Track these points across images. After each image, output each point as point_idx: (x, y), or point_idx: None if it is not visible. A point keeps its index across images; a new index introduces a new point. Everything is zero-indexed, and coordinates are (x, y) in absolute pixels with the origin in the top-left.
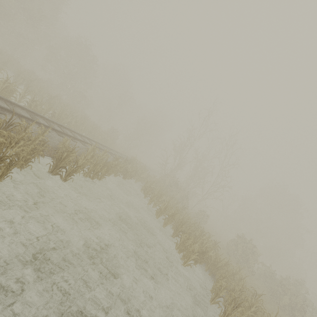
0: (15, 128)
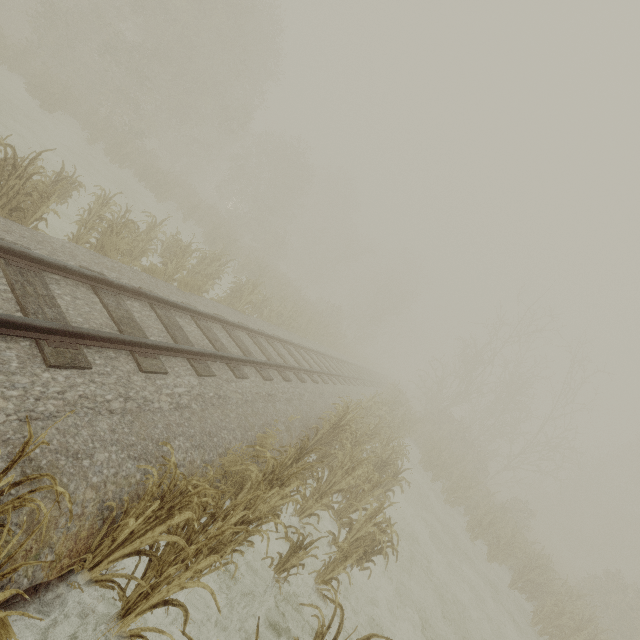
0: (341, 431)
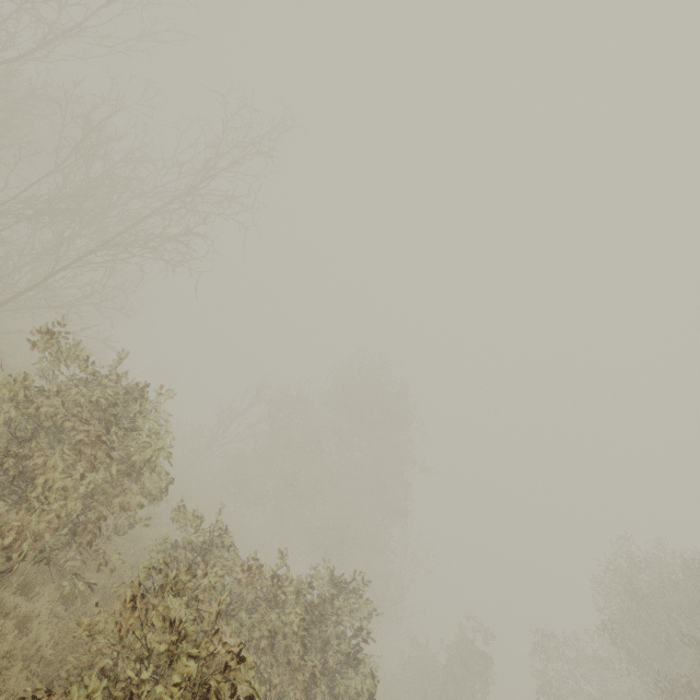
0: None
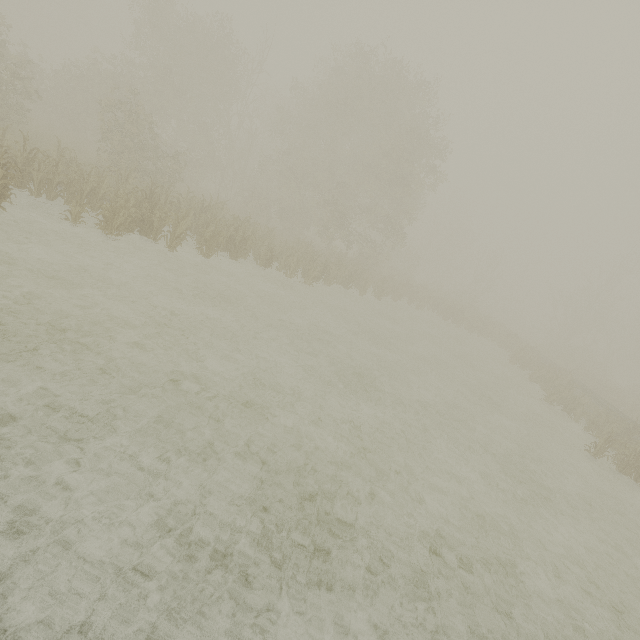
0: None
